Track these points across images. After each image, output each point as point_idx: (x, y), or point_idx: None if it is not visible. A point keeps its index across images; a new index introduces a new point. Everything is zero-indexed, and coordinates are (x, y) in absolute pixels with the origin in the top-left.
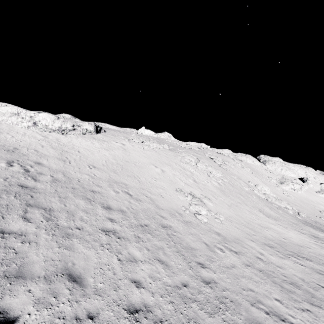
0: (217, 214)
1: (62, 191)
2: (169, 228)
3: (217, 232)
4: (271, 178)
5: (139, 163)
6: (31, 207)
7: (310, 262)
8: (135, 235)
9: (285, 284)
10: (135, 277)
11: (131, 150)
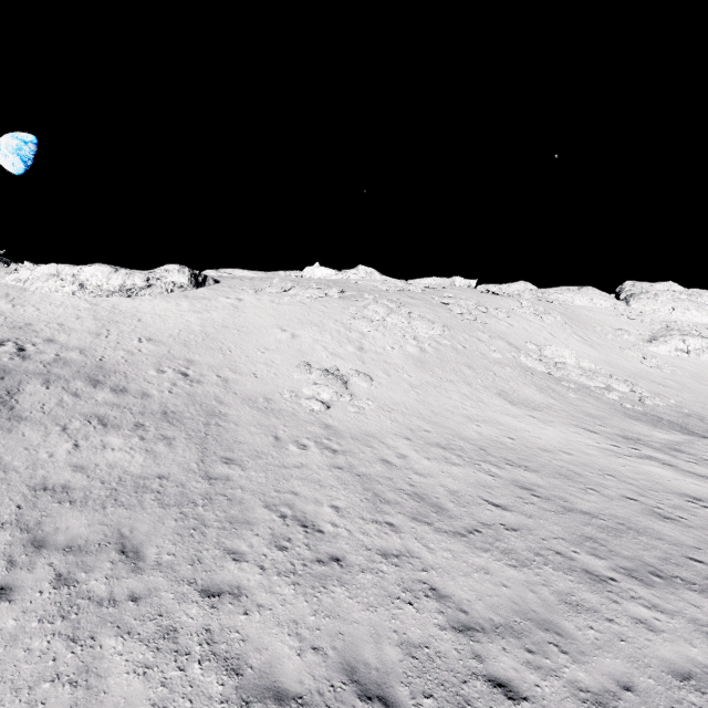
0: (361, 400)
1: (58, 372)
2: (220, 417)
3: (331, 424)
4: (622, 333)
5: (250, 328)
6: None
7: (529, 473)
8: (139, 423)
9: (391, 494)
10: (82, 462)
11: (251, 307)
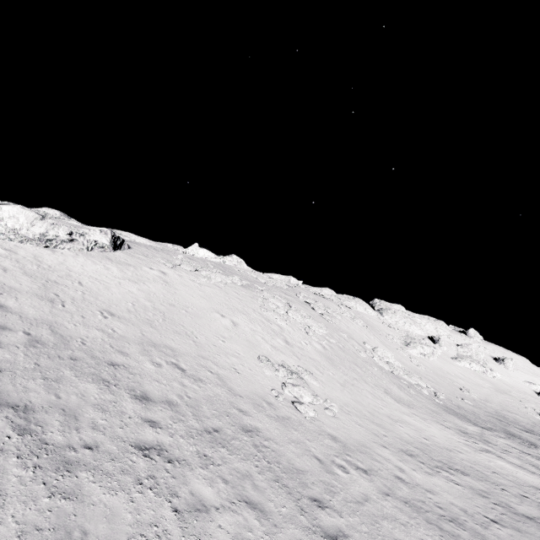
0: (327, 402)
1: (50, 366)
2: (256, 433)
3: (332, 434)
4: (393, 337)
5: (194, 309)
6: None
7: (467, 477)
8: (200, 453)
9: (444, 523)
10: None
11: (179, 283)
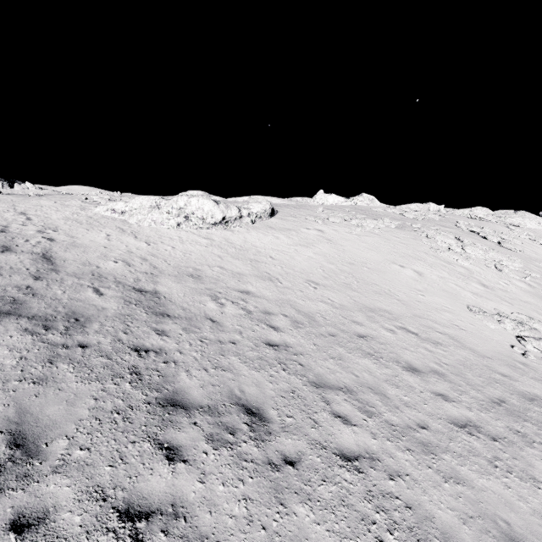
0: None
1: (324, 344)
2: (541, 402)
3: None
4: None
5: (372, 264)
6: (323, 390)
7: None
8: (511, 428)
9: None
10: None
11: (340, 239)
